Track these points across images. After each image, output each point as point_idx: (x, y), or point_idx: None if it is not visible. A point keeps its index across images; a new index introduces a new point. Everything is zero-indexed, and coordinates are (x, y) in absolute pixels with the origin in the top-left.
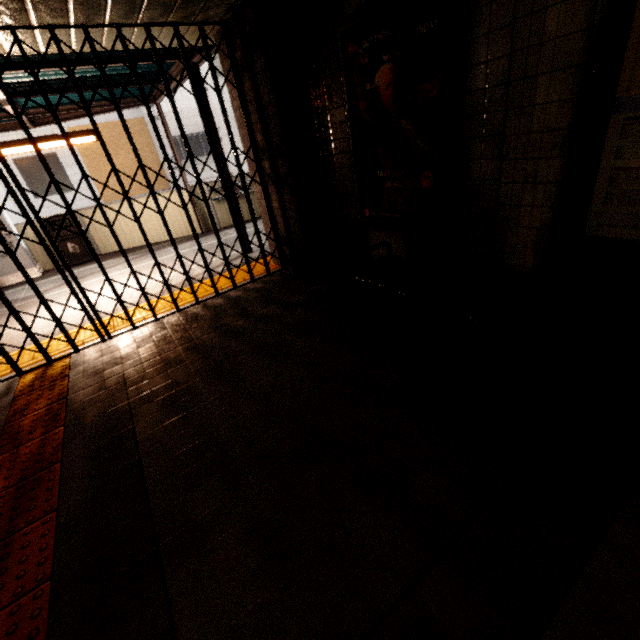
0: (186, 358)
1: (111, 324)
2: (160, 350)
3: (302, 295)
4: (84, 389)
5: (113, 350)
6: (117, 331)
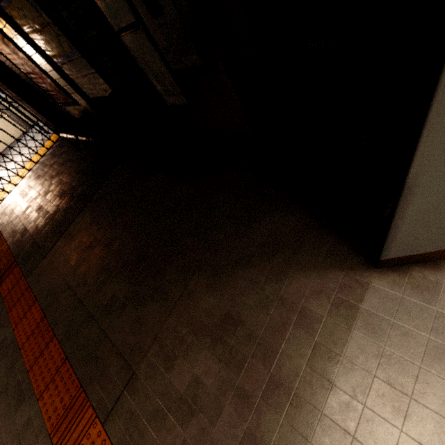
0: (28, 193)
1: (0, 197)
2: (20, 195)
3: (65, 148)
4: (0, 219)
5: (5, 204)
6: (4, 198)
